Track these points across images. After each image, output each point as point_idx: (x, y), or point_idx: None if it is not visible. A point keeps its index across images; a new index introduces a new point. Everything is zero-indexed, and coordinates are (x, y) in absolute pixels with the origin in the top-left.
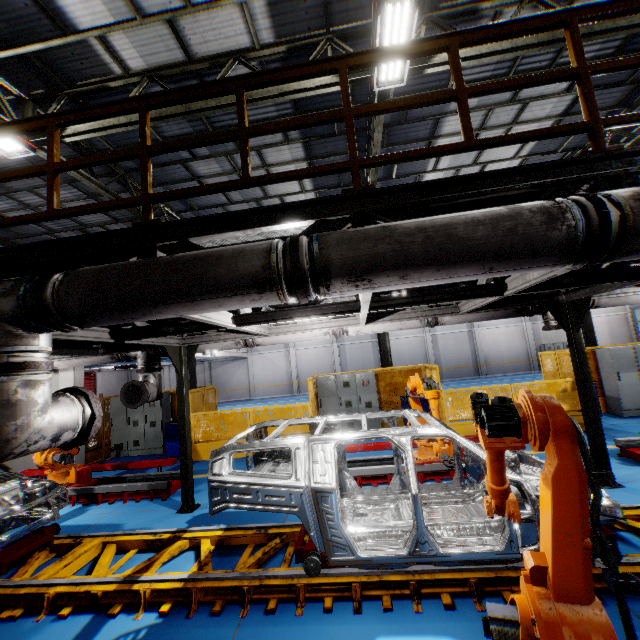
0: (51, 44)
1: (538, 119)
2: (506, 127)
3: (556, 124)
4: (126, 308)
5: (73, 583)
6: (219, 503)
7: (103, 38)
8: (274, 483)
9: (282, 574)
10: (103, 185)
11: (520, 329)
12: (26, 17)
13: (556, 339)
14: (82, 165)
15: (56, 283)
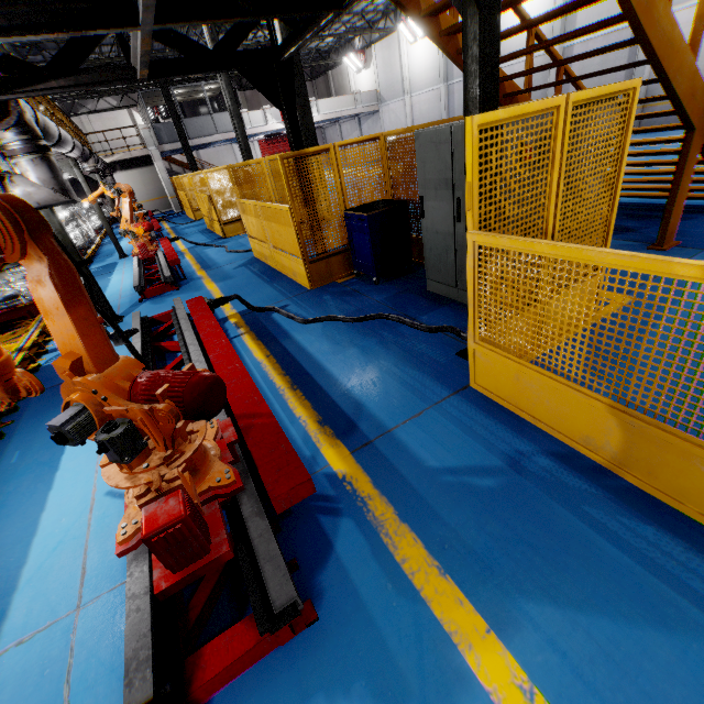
0: None
1: None
2: None
3: None
4: None
5: None
6: None
7: None
8: None
9: None
10: None
11: None
12: None
13: None
14: None
15: None
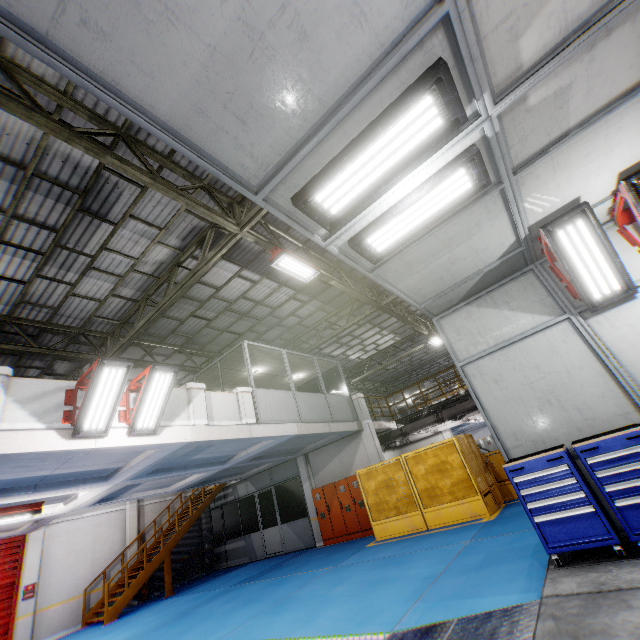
0: None
1: None
2: None
3: None
4: None
5: None
6: None
7: None
8: None
9: None
10: None
11: None
12: None
13: None
14: None
15: None
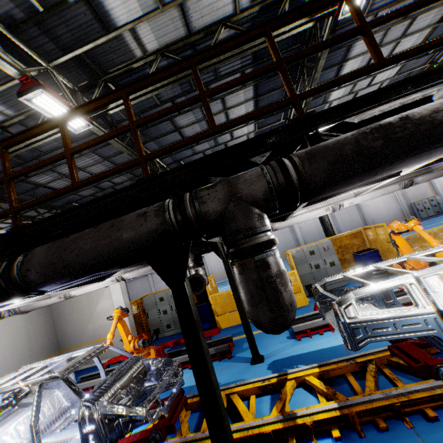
0: (98, 42)
1: (420, 30)
2: (396, 41)
3: (432, 31)
4: (366, 170)
5: (243, 428)
6: (363, 339)
7: (132, 30)
8: (406, 314)
9: (421, 388)
10: (124, 145)
11: (393, 195)
12: (83, 24)
13: (420, 197)
14: (229, 87)
15: (297, 163)
